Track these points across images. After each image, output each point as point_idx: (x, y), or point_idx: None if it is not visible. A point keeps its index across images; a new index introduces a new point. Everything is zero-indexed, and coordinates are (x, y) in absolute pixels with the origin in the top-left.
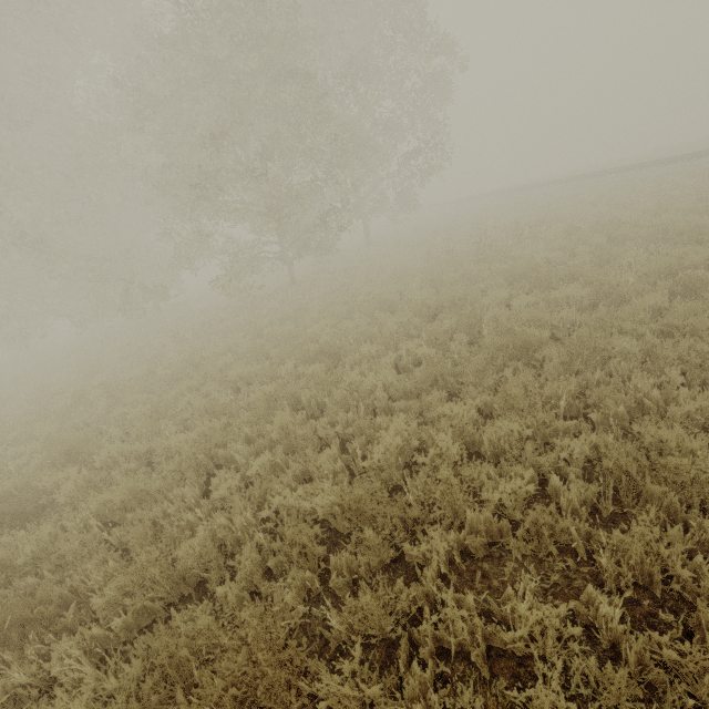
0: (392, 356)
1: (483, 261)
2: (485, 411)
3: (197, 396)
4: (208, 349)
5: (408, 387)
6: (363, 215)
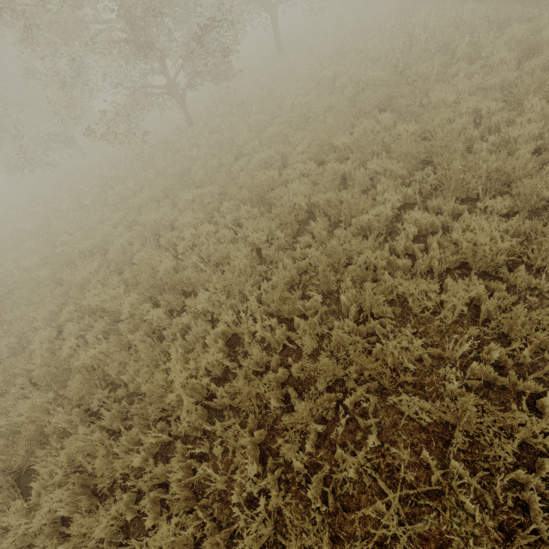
0: (228, 319)
1: (389, 111)
2: (302, 475)
3: (51, 331)
4: (85, 242)
5: (226, 395)
6: (271, 8)
